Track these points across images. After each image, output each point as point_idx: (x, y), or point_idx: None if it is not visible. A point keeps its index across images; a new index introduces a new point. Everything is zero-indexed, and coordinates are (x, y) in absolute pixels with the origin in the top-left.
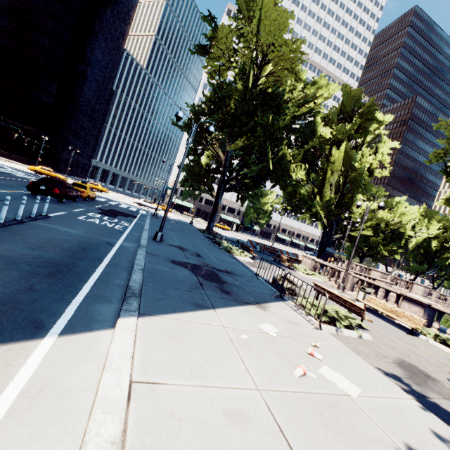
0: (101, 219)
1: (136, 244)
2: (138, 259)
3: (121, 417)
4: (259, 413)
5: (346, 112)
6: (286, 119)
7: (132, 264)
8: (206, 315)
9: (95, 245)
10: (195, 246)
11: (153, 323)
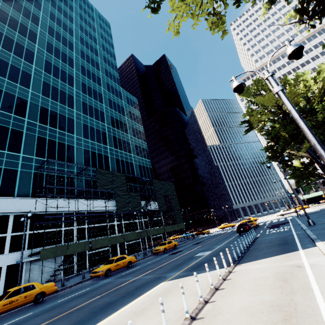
0: (274, 230)
1: (302, 231)
2: (308, 233)
3: None
4: None
5: None
6: (321, 114)
7: (307, 236)
8: None
9: (285, 237)
10: None
11: None
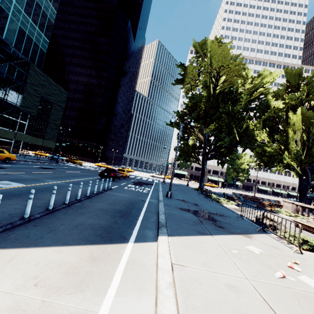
0: (135, 187)
1: (156, 200)
2: (160, 207)
3: (171, 275)
4: (248, 289)
5: (294, 85)
6: (242, 105)
7: (157, 211)
8: (207, 238)
9: (136, 201)
10: (192, 199)
11: (176, 240)
